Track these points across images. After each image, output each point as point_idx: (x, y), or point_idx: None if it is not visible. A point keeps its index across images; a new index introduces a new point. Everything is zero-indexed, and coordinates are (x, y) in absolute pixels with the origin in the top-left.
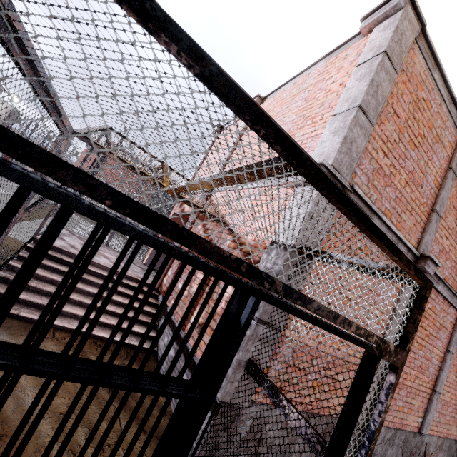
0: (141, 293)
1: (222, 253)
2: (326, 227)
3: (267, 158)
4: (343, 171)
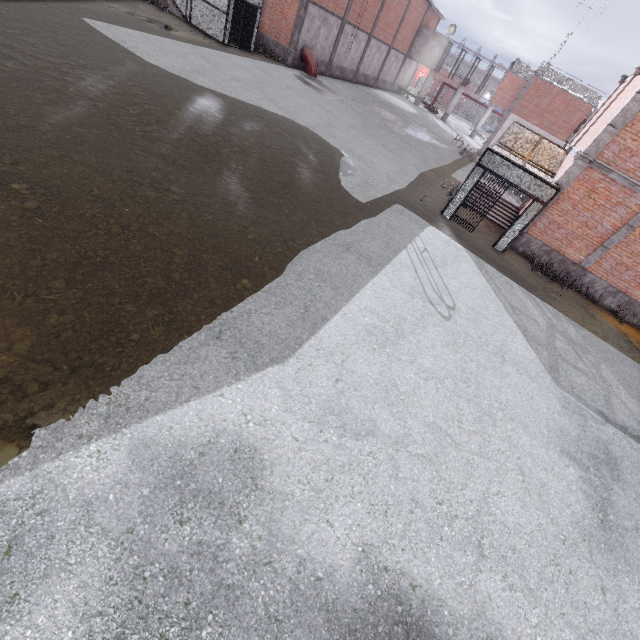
0: (510, 210)
1: (506, 180)
2: (575, 177)
3: (589, 137)
4: (590, 154)
